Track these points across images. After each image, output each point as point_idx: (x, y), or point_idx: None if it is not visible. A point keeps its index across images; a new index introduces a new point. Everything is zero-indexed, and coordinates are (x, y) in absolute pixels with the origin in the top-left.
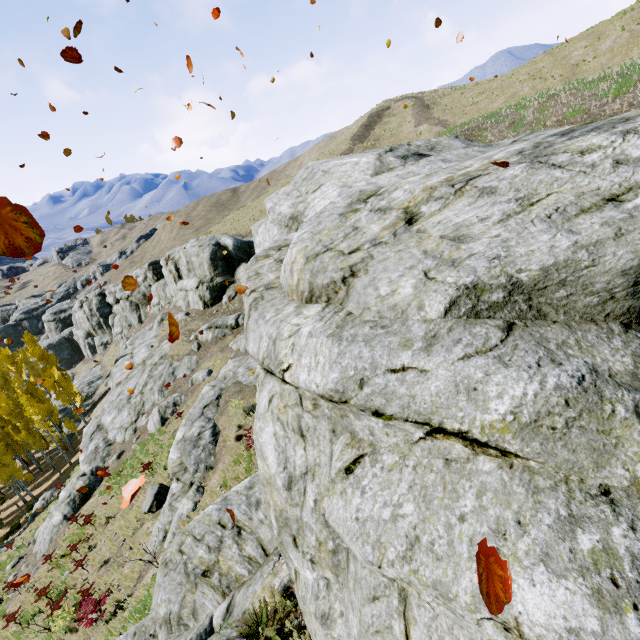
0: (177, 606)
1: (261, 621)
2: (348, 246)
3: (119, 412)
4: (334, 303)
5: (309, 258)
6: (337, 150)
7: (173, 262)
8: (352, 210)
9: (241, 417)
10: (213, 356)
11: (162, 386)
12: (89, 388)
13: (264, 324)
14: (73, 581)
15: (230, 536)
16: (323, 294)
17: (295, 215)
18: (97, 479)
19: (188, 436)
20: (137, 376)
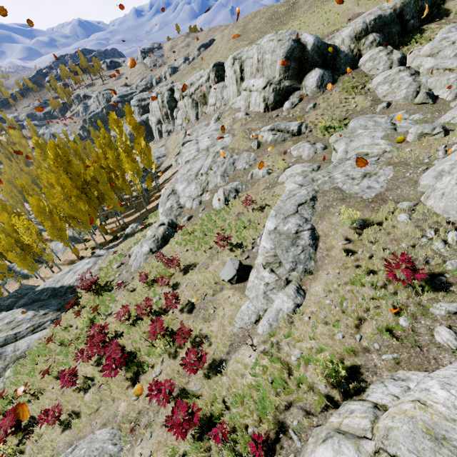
0: None
1: None
2: None
3: (188, 184)
4: None
5: None
6: None
7: (239, 62)
8: None
9: (349, 229)
10: (271, 157)
11: (224, 172)
12: (157, 161)
13: None
14: (163, 306)
15: None
16: None
17: None
18: (172, 230)
19: (283, 230)
20: (202, 159)
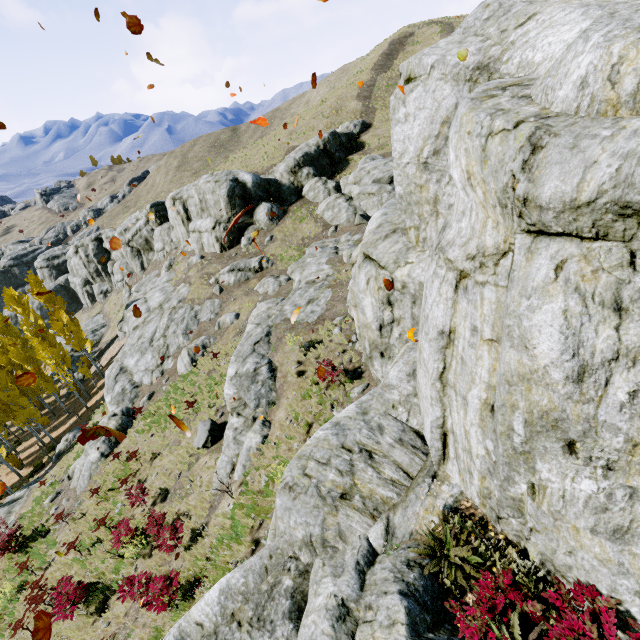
0: (318, 529)
1: (446, 541)
2: None
3: (142, 355)
4: None
5: None
6: (357, 81)
7: (181, 202)
8: None
9: (299, 353)
10: (238, 300)
11: (186, 329)
12: (94, 336)
13: (603, 142)
14: (129, 512)
15: (360, 460)
16: None
17: (484, 63)
18: (129, 419)
19: (243, 372)
20: (156, 320)
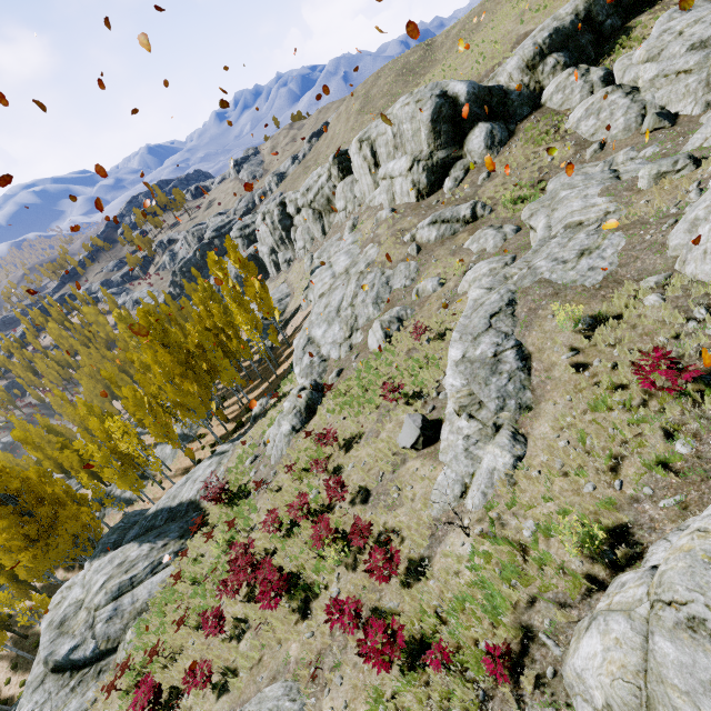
0: None
1: None
2: None
3: (329, 326)
4: None
5: None
6: None
7: (368, 144)
8: None
9: (573, 334)
10: (440, 261)
11: (376, 298)
12: (279, 305)
13: None
14: (325, 503)
15: None
16: None
17: None
18: (318, 395)
19: (475, 356)
20: (342, 287)
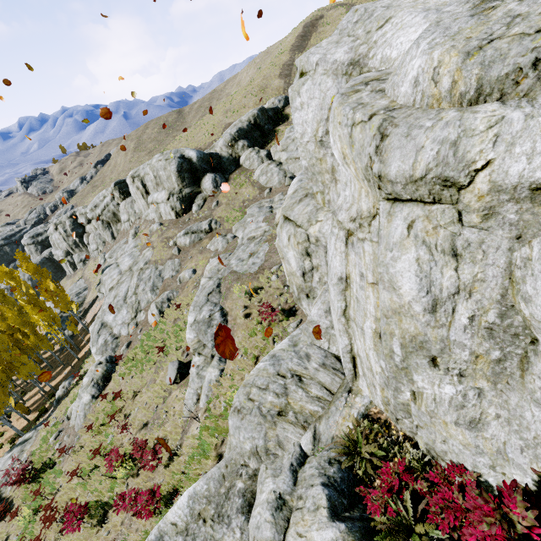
0: (261, 441)
1: (358, 441)
2: (528, 27)
3: (118, 311)
4: (509, 99)
5: (471, 52)
6: (278, 61)
7: (139, 179)
8: (486, 9)
9: (245, 299)
10: (194, 258)
11: (153, 286)
12: (78, 298)
13: (426, 131)
14: (118, 442)
15: (292, 383)
16: (495, 90)
17: (356, 59)
18: (113, 365)
19: (200, 319)
20: (127, 280)
